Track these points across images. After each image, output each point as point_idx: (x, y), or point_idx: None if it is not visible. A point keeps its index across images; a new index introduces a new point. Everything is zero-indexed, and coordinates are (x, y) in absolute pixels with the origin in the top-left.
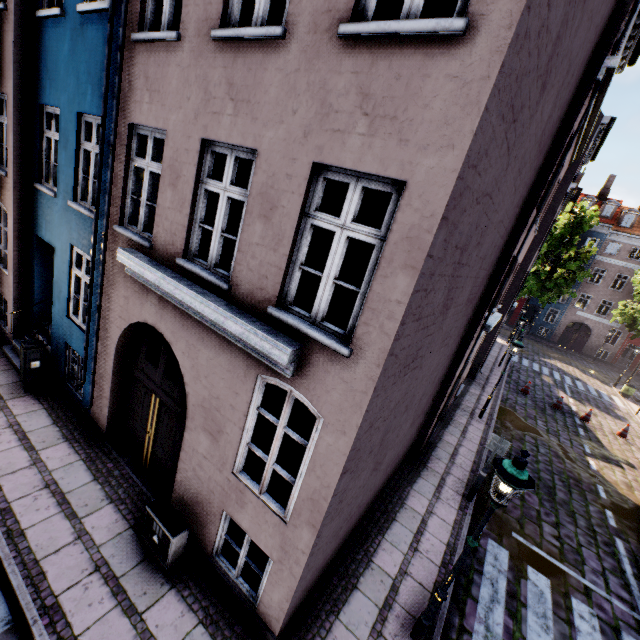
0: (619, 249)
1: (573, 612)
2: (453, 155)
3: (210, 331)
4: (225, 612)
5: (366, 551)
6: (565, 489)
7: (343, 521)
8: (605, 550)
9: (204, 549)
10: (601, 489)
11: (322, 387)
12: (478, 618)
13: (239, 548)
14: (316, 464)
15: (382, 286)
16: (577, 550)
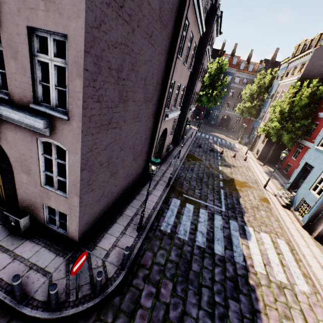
0: (239, 80)
1: (200, 213)
2: (81, 21)
3: (8, 123)
4: (55, 241)
5: (121, 211)
6: (207, 178)
7: (100, 196)
8: (216, 193)
9: (41, 223)
10: (221, 175)
11: (63, 136)
12: (164, 221)
13: (55, 217)
14: (71, 170)
15: (72, 86)
16: (206, 195)
